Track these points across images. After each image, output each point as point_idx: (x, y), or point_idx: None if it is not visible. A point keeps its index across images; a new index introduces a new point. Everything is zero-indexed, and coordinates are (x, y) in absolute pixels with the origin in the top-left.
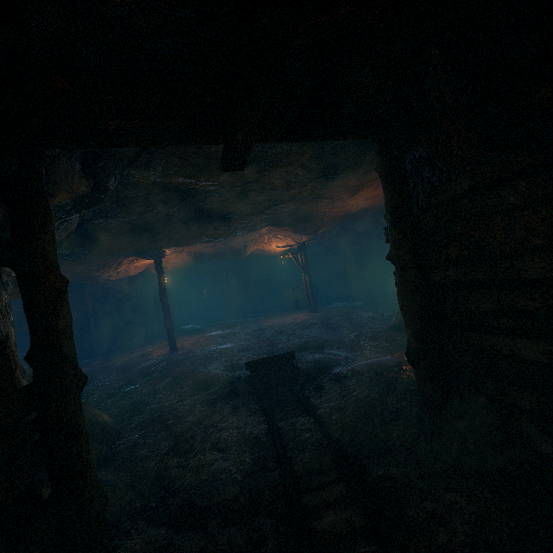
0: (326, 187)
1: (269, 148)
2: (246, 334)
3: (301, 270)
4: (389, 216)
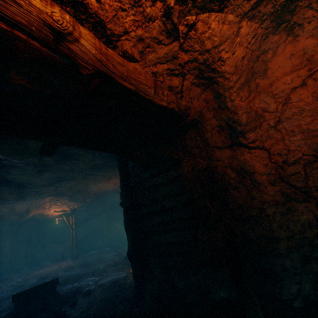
0: (94, 174)
1: (66, 149)
2: (10, 287)
3: (71, 227)
4: (121, 185)
